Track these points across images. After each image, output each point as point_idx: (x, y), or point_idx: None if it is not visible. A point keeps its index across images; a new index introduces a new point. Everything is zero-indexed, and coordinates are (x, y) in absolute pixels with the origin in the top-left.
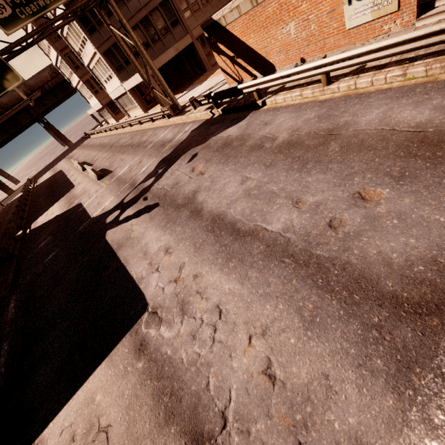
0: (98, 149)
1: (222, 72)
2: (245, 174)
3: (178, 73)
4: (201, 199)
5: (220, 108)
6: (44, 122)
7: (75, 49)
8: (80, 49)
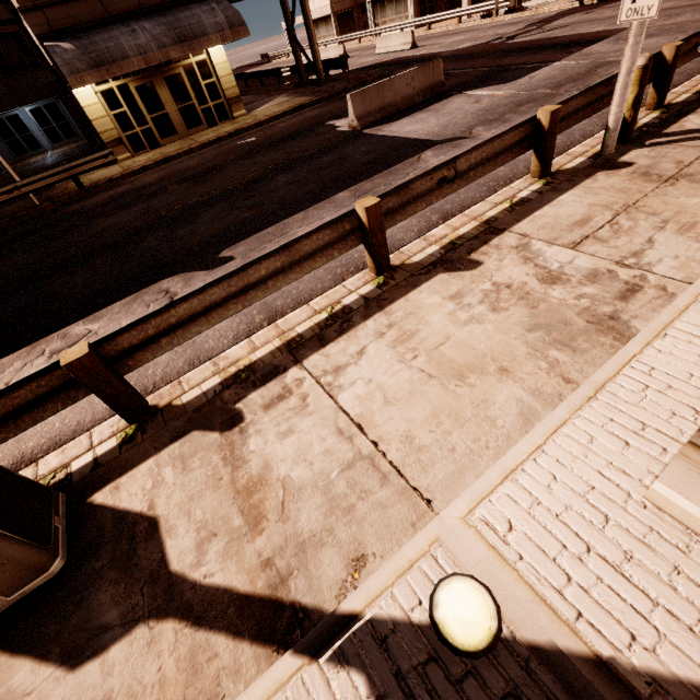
0: None
1: None
2: None
3: None
4: None
5: None
6: None
7: None
8: None
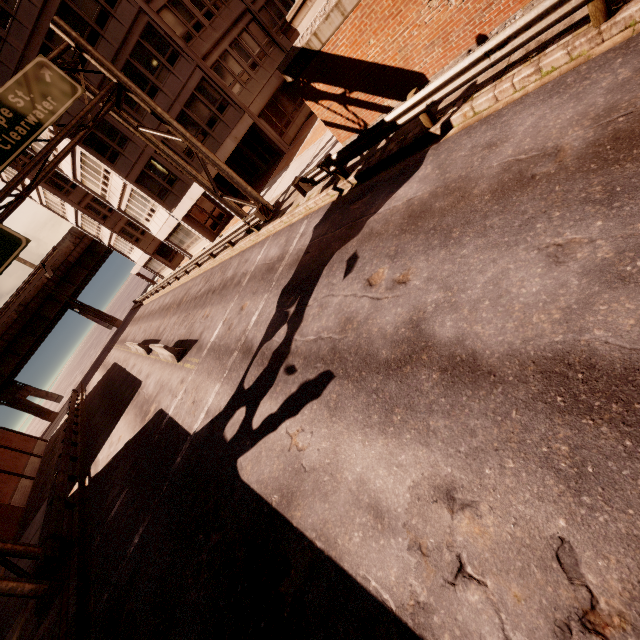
0: (160, 316)
1: (313, 141)
2: (542, 242)
3: (242, 174)
4: (448, 332)
5: (351, 176)
6: (77, 305)
7: (97, 193)
8: (103, 189)
